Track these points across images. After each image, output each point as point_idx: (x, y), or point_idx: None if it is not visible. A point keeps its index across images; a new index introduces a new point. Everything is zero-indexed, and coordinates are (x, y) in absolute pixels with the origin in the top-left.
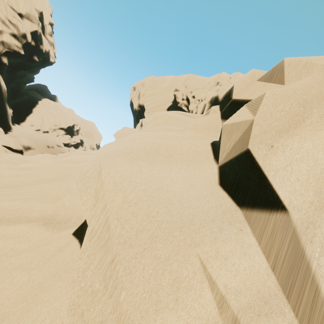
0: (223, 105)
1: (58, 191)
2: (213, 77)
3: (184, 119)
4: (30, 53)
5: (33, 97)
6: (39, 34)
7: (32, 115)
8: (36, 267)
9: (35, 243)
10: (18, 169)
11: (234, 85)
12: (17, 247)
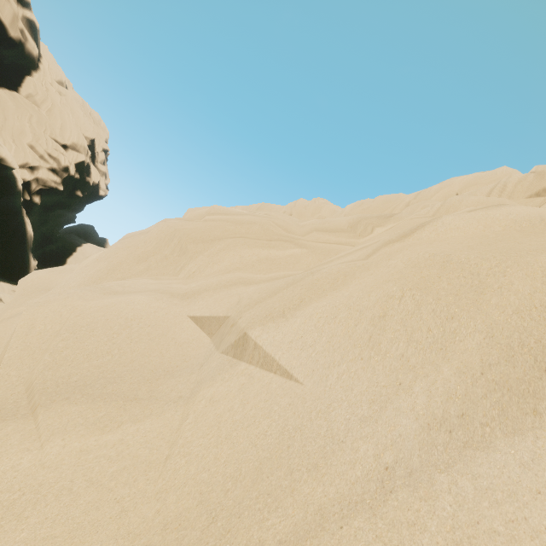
0: None
1: None
2: (288, 205)
3: None
4: (72, 188)
5: (70, 243)
6: (86, 164)
7: None
8: None
9: None
10: None
11: None
12: None
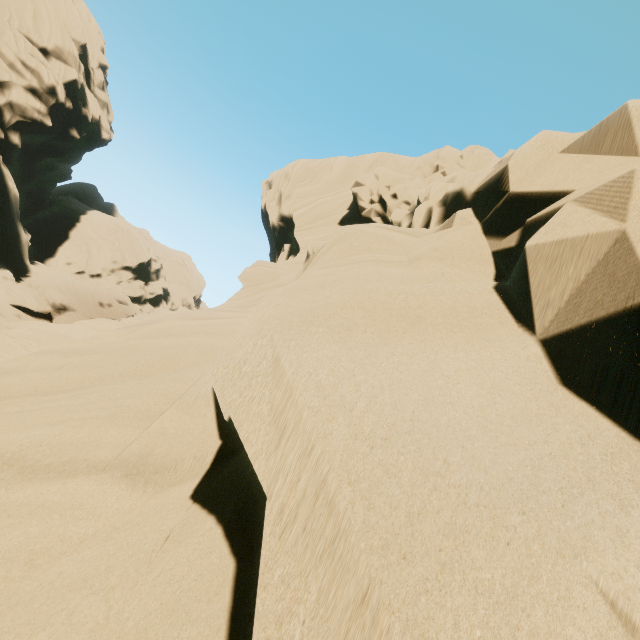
0: (478, 207)
1: (148, 400)
2: (427, 157)
3: (397, 239)
4: (64, 123)
5: (69, 208)
6: (80, 86)
7: (69, 243)
8: (122, 583)
9: (110, 521)
10: (57, 354)
11: (510, 165)
12: (72, 532)
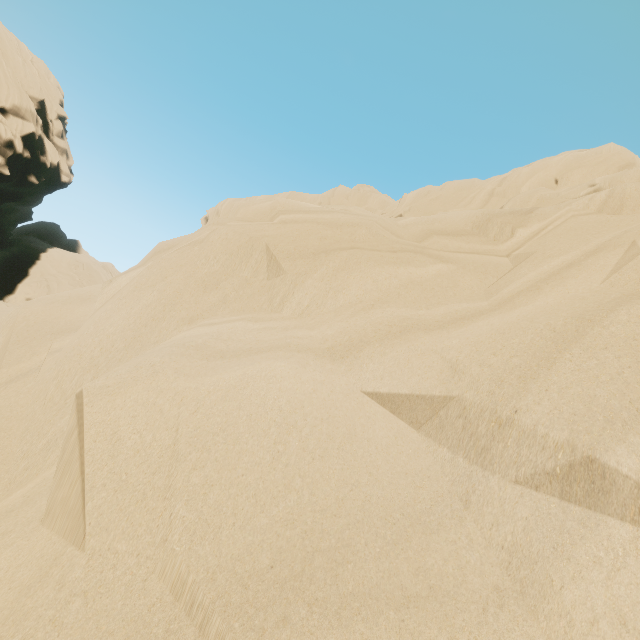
0: None
1: None
2: (325, 195)
3: None
4: (22, 171)
5: (29, 247)
6: (38, 138)
7: (29, 280)
8: None
9: None
10: None
11: None
12: None
